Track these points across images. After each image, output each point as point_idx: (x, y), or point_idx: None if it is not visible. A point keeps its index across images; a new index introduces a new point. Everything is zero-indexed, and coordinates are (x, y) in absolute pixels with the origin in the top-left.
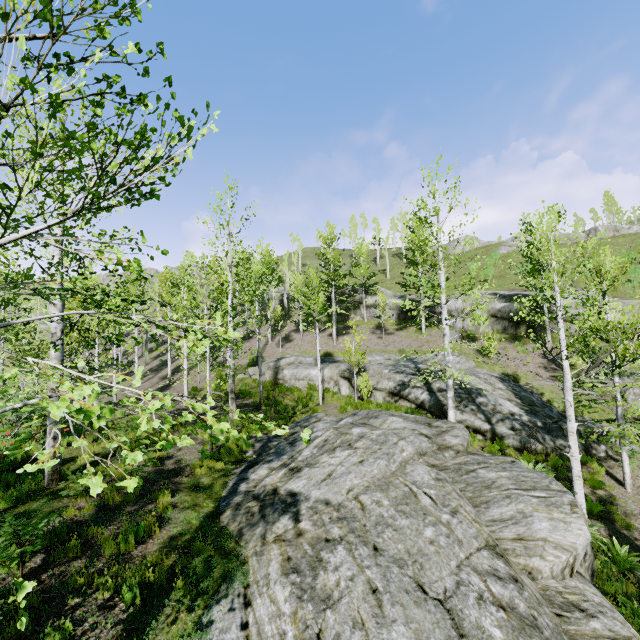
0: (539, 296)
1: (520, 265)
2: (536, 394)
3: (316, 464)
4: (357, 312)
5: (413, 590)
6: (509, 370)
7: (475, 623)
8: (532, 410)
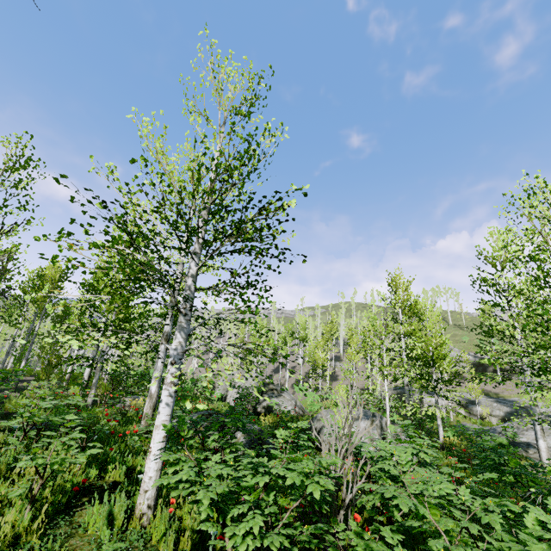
0: None
1: None
2: None
3: (523, 434)
4: None
5: None
6: None
7: None
8: None
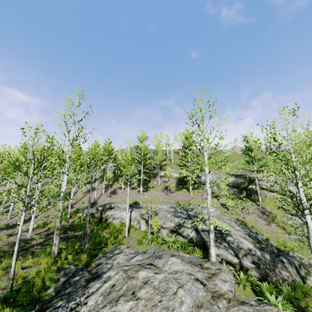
0: (251, 175)
1: (238, 160)
2: (259, 234)
3: None
4: (155, 179)
5: None
6: (240, 217)
7: None
8: (260, 246)
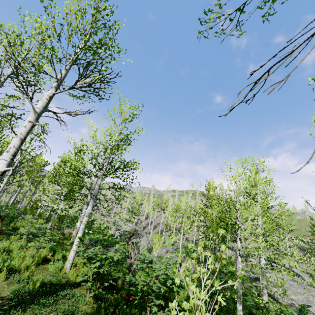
0: None
1: (307, 227)
2: None
3: None
4: None
5: (299, 294)
6: (308, 271)
7: (312, 300)
8: None
